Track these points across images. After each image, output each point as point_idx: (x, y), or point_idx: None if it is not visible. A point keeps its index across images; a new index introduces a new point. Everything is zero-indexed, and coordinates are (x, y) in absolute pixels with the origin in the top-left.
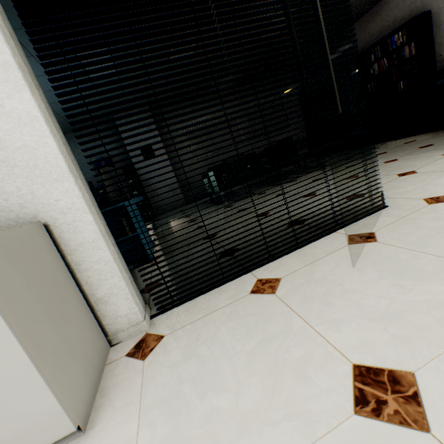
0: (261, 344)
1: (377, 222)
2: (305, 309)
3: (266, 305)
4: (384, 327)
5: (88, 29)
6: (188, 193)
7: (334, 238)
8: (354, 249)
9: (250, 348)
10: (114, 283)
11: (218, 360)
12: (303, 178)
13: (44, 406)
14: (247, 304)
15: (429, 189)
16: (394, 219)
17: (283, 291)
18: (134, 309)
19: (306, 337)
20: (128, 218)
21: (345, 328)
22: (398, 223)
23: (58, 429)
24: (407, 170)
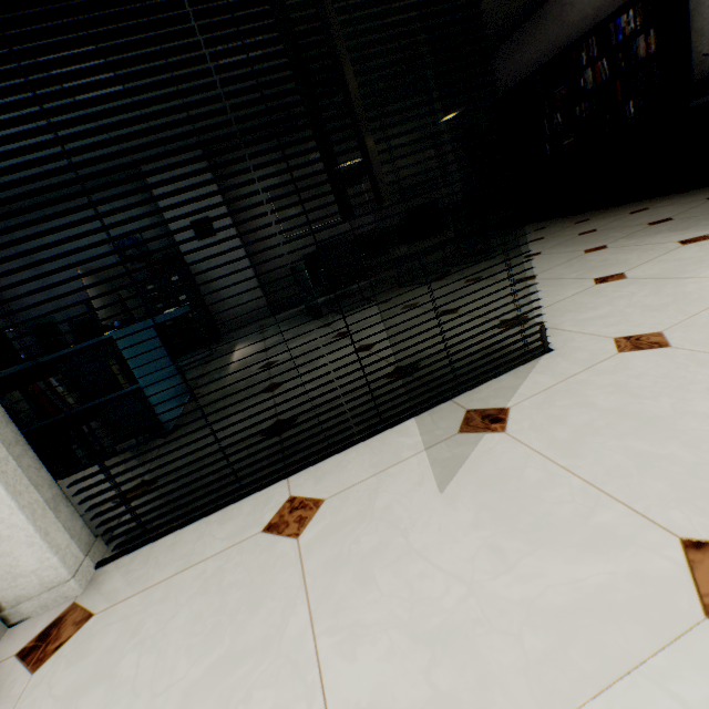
0: (218, 669)
1: (523, 384)
2: (325, 588)
3: (272, 565)
4: (429, 664)
5: None
6: (276, 295)
7: (442, 416)
8: (462, 445)
9: (197, 676)
10: (2, 518)
11: (136, 698)
12: (455, 275)
13: None
14: (246, 556)
15: (631, 317)
16: (551, 381)
17: (312, 534)
18: (50, 560)
19: (294, 665)
20: (121, 359)
21: (365, 652)
22: (555, 390)
23: None
24: (613, 271)
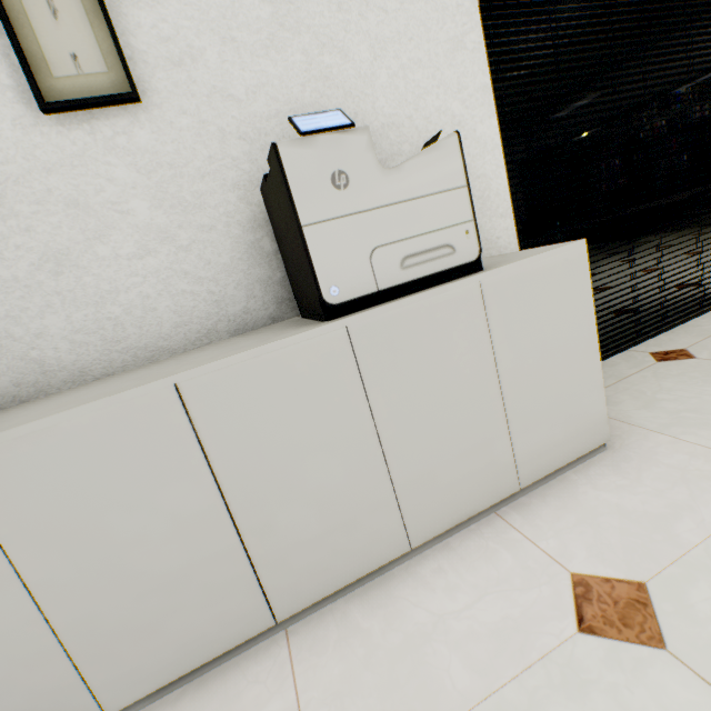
0: None
1: None
2: None
3: (699, 365)
4: None
5: (526, 57)
6: None
7: None
8: None
9: None
10: None
11: (698, 398)
12: None
13: (597, 409)
14: (668, 368)
15: None
16: None
17: (705, 355)
18: None
19: None
20: None
21: None
22: None
23: (600, 436)
24: None
